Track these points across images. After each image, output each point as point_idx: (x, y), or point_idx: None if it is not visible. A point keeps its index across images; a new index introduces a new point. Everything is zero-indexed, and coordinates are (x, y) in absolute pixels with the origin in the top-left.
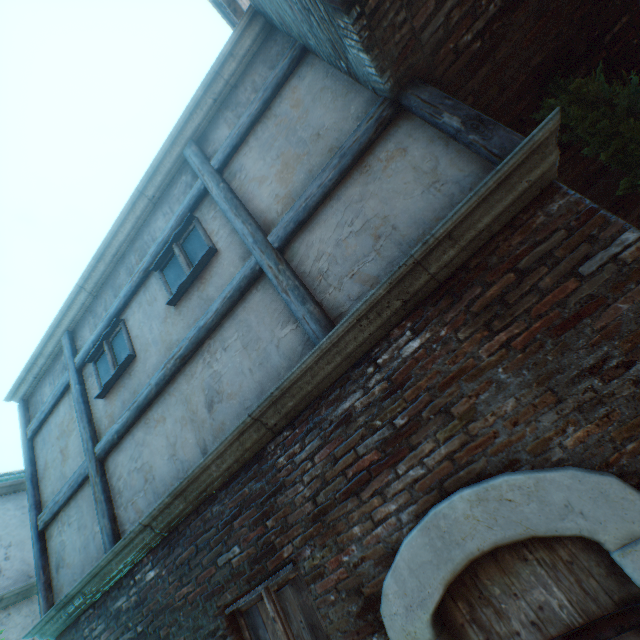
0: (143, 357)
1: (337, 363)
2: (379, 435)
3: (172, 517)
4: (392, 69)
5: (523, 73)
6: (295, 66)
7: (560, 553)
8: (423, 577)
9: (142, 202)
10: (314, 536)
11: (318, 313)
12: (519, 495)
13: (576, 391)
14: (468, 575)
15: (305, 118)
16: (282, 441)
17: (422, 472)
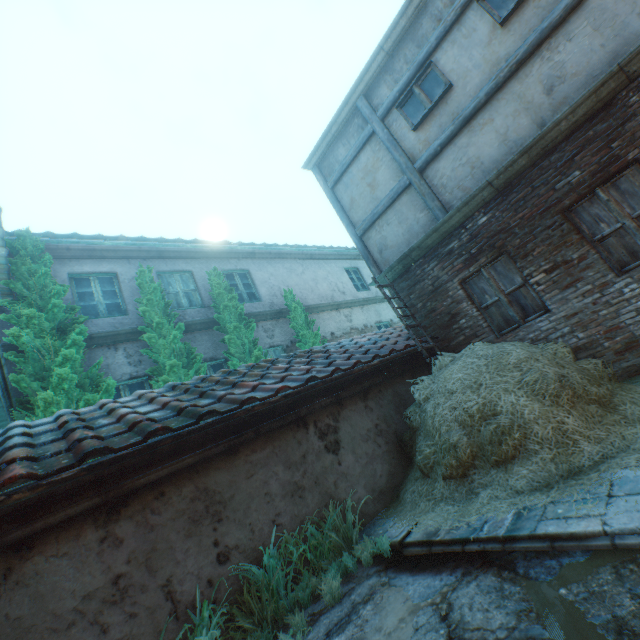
0: (461, 84)
1: None
2: None
3: (511, 174)
4: None
5: None
6: None
7: None
8: None
9: None
10: None
11: None
12: None
13: None
14: None
15: None
16: (635, 86)
17: None
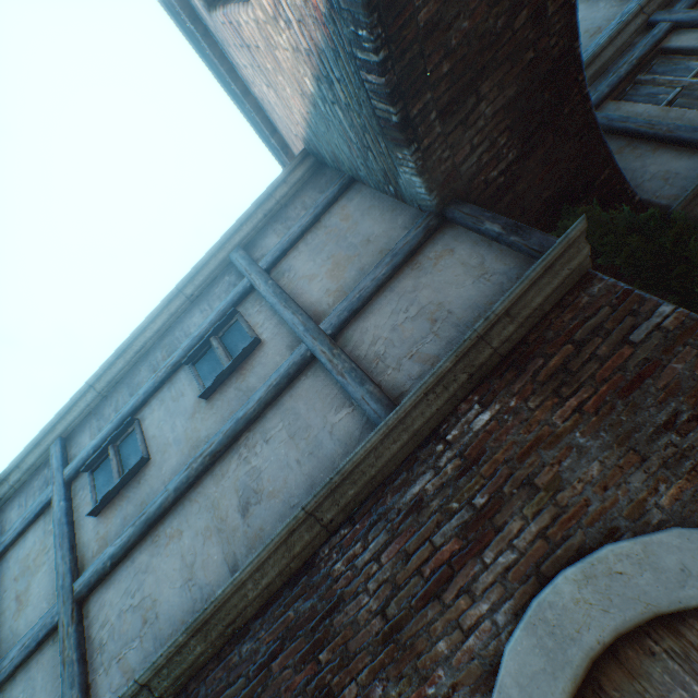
0: (159, 459)
1: (403, 441)
2: (457, 519)
3: (182, 668)
4: (438, 190)
5: (538, 202)
6: (344, 191)
7: (689, 637)
8: (538, 694)
9: (179, 299)
10: (386, 665)
11: (379, 392)
12: (629, 565)
13: (657, 447)
14: (590, 688)
15: (355, 228)
16: (339, 541)
17: (513, 557)
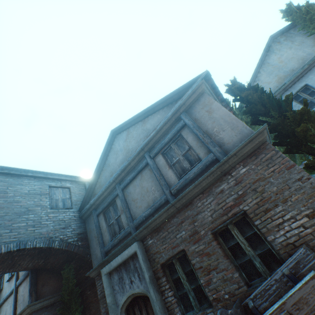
0: (3, 290)
1: None
2: None
3: None
4: (25, 270)
5: (60, 262)
6: None
7: None
8: None
9: None
10: None
11: (14, 312)
12: None
13: None
14: None
15: None
16: None
17: None
